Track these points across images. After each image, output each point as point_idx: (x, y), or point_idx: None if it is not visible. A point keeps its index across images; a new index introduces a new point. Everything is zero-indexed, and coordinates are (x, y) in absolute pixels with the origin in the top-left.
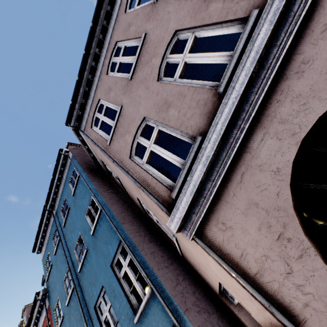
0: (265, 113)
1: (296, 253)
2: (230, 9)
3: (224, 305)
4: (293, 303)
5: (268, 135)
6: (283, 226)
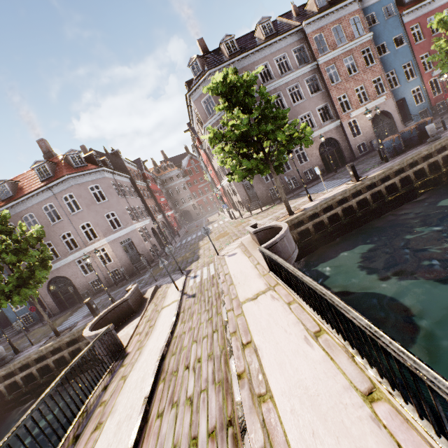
0: (53, 271)
1: (45, 287)
2: (60, 252)
3: None
4: (41, 291)
5: (51, 274)
6: (46, 284)
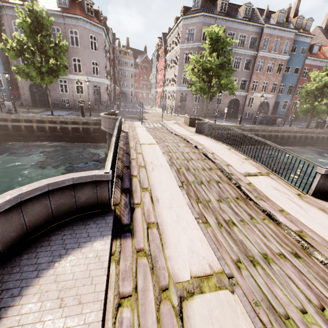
0: None
1: (28, 84)
2: None
3: (12, 79)
4: (24, 85)
5: None
6: (29, 82)
